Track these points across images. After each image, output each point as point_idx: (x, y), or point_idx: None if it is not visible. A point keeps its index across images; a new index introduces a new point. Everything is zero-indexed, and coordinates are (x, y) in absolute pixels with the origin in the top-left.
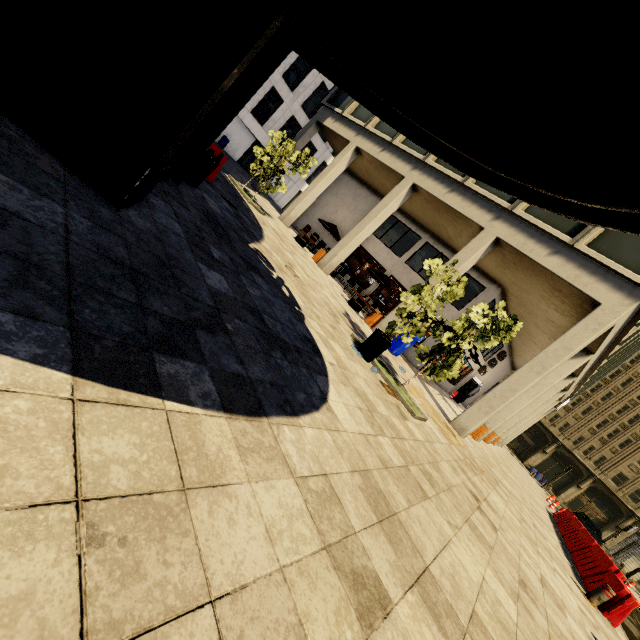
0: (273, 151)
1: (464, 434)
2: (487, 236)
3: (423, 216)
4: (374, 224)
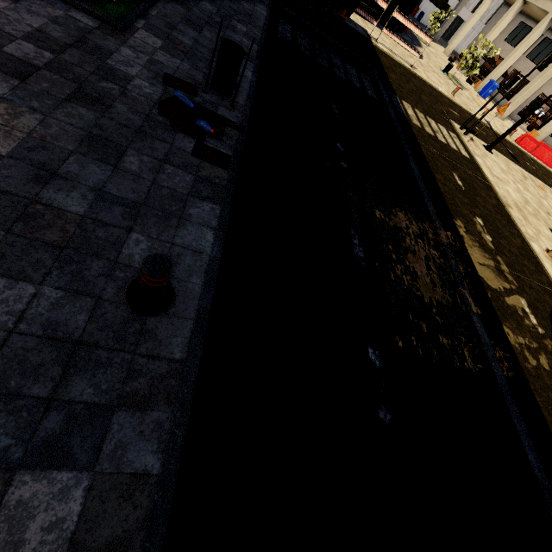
0: (434, 13)
1: (499, 116)
2: (548, 17)
3: (540, 18)
4: (494, 34)
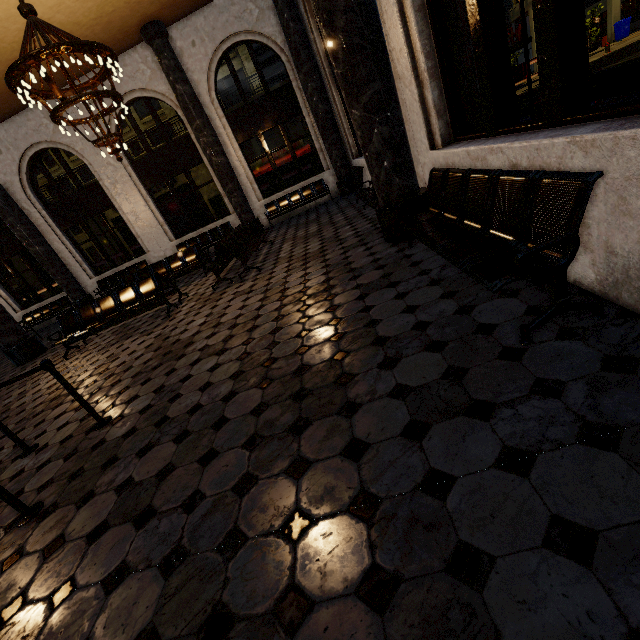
0: None
1: None
2: None
3: None
4: None
